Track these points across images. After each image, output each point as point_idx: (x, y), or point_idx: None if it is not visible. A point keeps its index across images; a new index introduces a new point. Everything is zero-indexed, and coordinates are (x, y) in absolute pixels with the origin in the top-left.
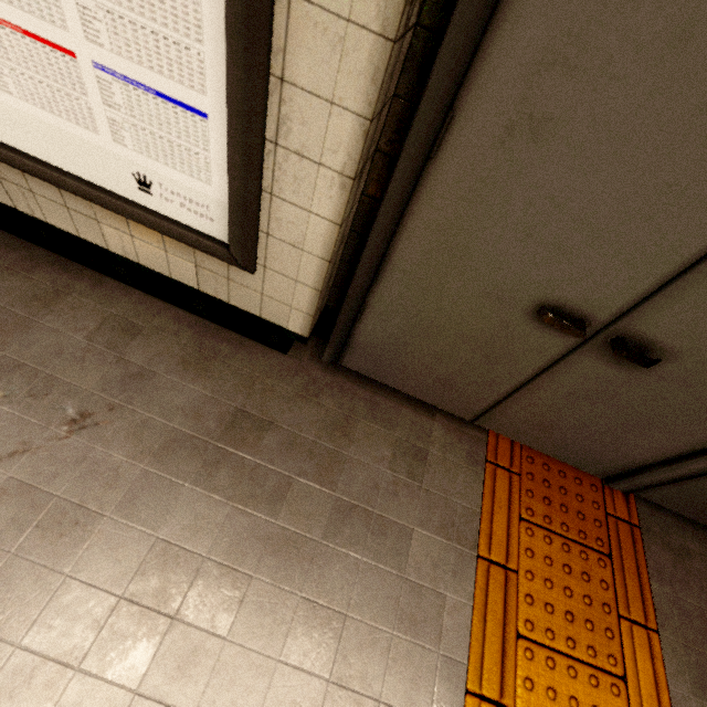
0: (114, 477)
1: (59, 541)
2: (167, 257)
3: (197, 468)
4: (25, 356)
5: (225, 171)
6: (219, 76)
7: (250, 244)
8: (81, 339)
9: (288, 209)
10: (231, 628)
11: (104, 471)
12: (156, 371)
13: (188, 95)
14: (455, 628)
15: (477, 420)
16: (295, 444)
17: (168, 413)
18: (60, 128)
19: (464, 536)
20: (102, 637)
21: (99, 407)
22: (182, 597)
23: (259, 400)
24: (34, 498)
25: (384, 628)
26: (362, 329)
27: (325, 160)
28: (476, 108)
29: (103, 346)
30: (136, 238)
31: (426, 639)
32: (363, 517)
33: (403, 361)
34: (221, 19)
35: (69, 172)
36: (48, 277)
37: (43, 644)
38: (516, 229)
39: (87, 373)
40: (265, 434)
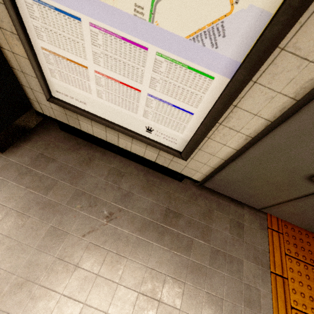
0: (126, 241)
1: (112, 269)
2: (145, 151)
3: (156, 236)
4: (84, 188)
5: (192, 130)
6: (206, 103)
7: (191, 153)
8: (103, 180)
9: (214, 143)
10: (181, 305)
11: (122, 238)
12: (133, 192)
13: (188, 107)
14: (266, 304)
15: (262, 209)
16: (191, 223)
17: (141, 211)
18: (119, 110)
19: (263, 263)
20: (135, 309)
21: (115, 210)
22: (161, 292)
23: (174, 203)
24: (100, 251)
25: (238, 304)
26: (219, 175)
27: (241, 131)
28: (310, 110)
29: (111, 182)
30: (134, 144)
31: (255, 309)
32: (223, 255)
33: (234, 187)
34: (218, 88)
35: (115, 123)
36: (85, 152)
37: (115, 312)
38: (312, 149)
39: (108, 195)
40: (179, 219)
